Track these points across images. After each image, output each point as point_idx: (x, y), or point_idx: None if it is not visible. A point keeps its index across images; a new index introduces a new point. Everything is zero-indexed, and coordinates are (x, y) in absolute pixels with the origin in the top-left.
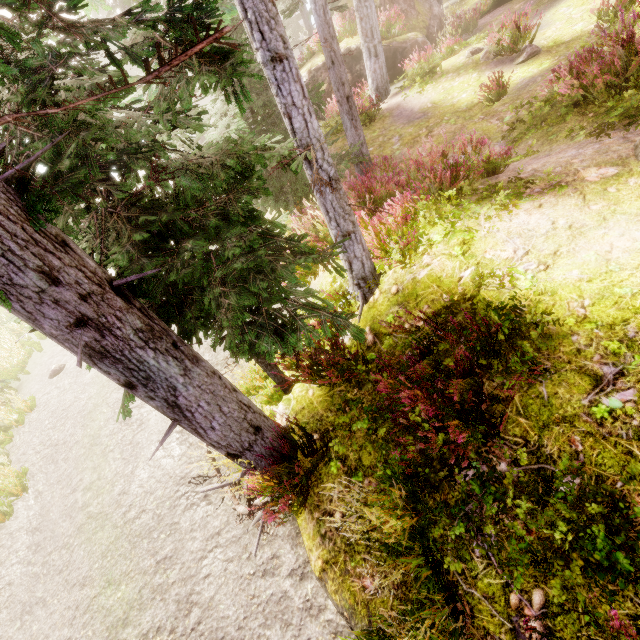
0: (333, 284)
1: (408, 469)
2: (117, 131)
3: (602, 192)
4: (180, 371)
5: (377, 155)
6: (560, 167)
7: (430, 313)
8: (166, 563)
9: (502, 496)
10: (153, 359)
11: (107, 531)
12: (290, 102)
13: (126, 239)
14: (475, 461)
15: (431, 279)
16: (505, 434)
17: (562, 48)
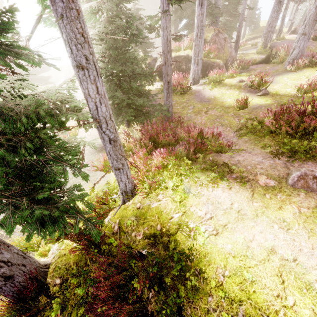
0: (114, 183)
1: None
2: None
3: (262, 195)
4: None
5: (179, 111)
6: (250, 167)
7: (147, 233)
8: None
9: None
10: None
11: None
12: (87, 93)
13: None
14: None
15: (157, 211)
16: None
17: (278, 97)
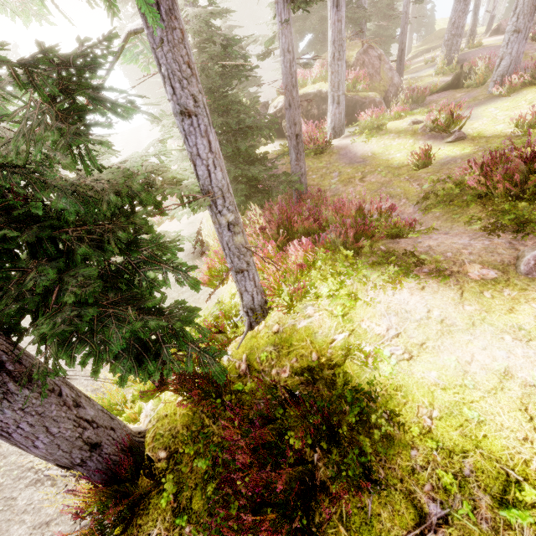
0: (231, 300)
1: None
2: None
3: (478, 294)
4: None
5: (317, 183)
6: (451, 253)
7: (296, 368)
8: None
9: None
10: None
11: None
12: (195, 152)
13: None
14: None
15: (307, 332)
16: None
17: (483, 141)
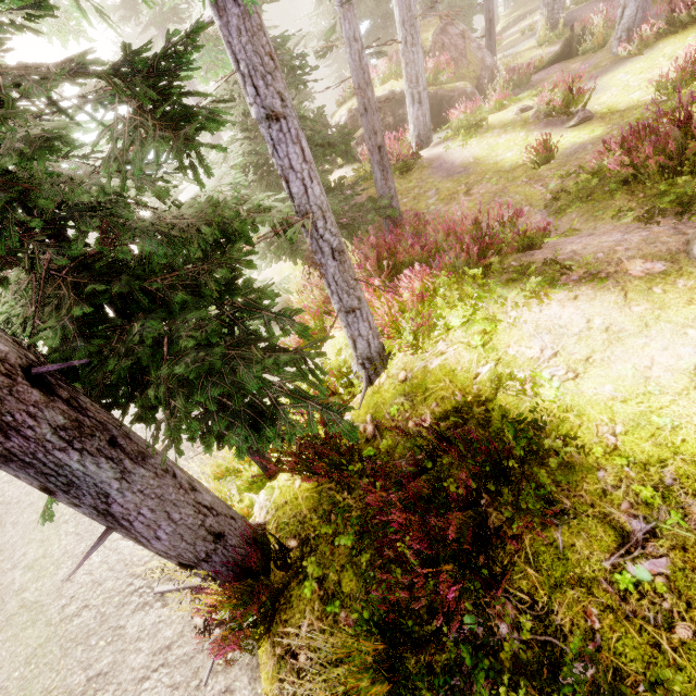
0: (337, 357)
1: (389, 615)
2: (59, 189)
3: (646, 291)
4: (116, 474)
5: (410, 208)
6: (602, 253)
7: (438, 413)
8: (99, 681)
9: (497, 676)
10: (77, 462)
11: (38, 628)
12: (287, 165)
13: (66, 311)
14: (467, 624)
15: (444, 371)
16: (510, 585)
17: (616, 116)
